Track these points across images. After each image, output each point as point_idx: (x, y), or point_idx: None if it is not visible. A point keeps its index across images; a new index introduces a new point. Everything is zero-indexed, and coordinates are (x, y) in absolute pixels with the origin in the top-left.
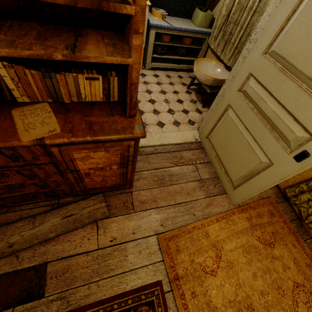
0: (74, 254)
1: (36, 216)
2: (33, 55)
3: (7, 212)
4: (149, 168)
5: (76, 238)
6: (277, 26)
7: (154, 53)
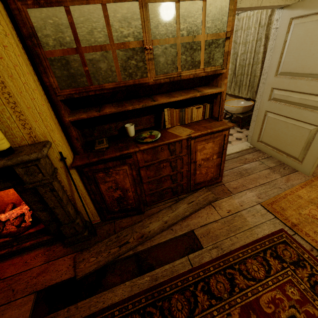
0: (207, 223)
1: (171, 205)
2: (190, 97)
3: (150, 208)
4: (227, 169)
5: (203, 214)
6: (276, 62)
7: None
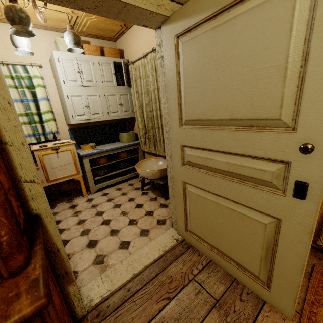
0: None
1: None
2: None
3: None
4: None
5: None
6: (175, 105)
7: (96, 176)
